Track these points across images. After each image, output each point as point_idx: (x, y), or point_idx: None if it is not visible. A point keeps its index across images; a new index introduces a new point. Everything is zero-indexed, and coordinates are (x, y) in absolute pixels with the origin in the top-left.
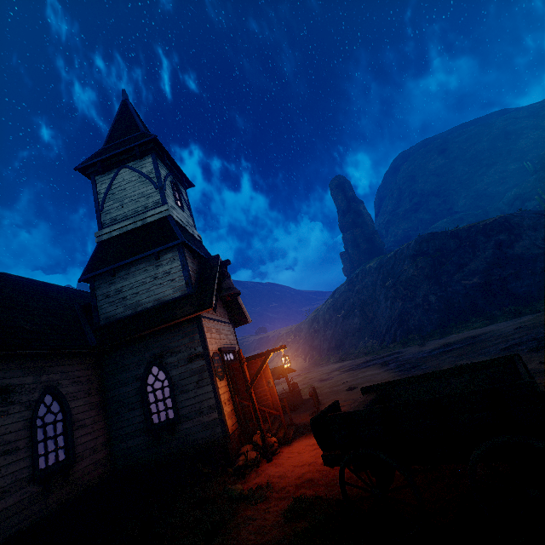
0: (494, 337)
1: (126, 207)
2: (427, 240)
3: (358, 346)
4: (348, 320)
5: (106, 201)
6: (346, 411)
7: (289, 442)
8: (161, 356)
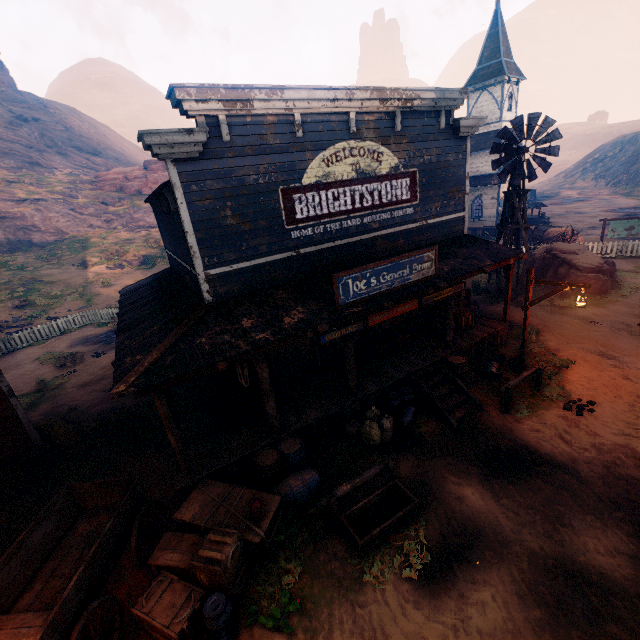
0: None
1: None
2: None
3: None
4: None
5: (472, 112)
6: None
7: None
8: (481, 195)
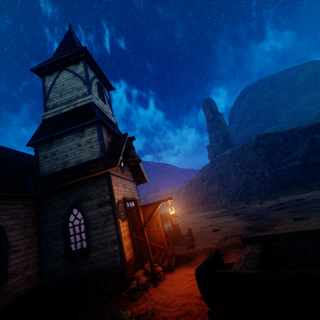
0: (317, 200)
1: (63, 96)
2: (264, 137)
3: (217, 202)
4: (210, 186)
5: (50, 92)
6: (240, 271)
7: (171, 270)
8: (80, 201)
